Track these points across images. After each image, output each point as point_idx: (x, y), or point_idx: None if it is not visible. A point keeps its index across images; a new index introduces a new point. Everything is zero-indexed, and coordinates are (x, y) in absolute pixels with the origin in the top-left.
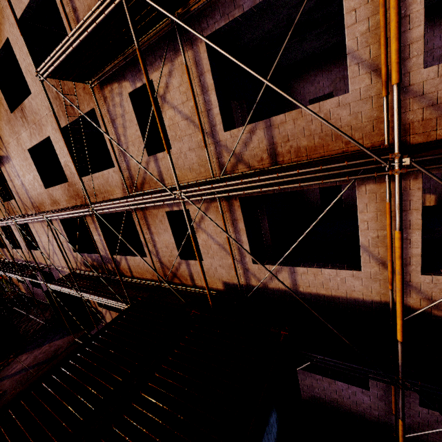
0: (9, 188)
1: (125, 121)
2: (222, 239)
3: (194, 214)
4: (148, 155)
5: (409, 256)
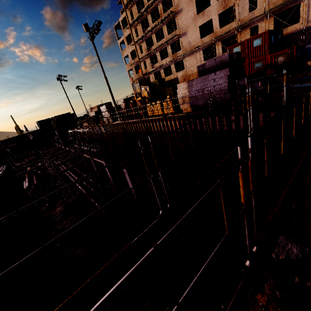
0: (182, 45)
1: (244, 5)
2: (266, 29)
3: (259, 25)
4: (249, 13)
5: (309, 14)
